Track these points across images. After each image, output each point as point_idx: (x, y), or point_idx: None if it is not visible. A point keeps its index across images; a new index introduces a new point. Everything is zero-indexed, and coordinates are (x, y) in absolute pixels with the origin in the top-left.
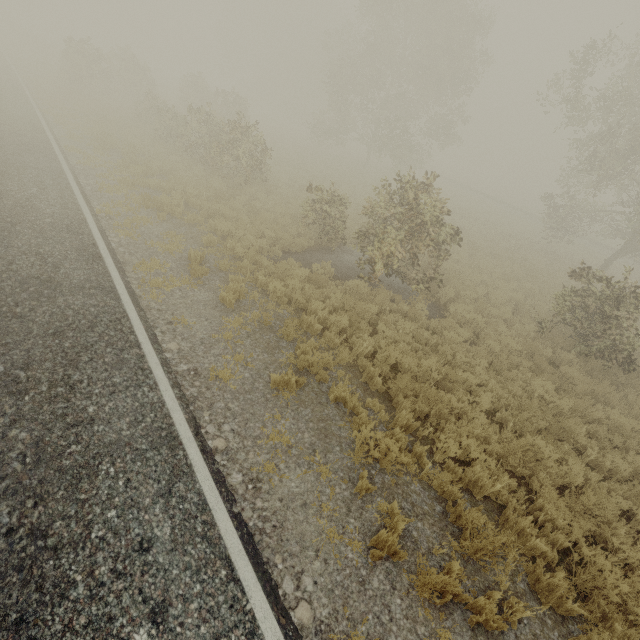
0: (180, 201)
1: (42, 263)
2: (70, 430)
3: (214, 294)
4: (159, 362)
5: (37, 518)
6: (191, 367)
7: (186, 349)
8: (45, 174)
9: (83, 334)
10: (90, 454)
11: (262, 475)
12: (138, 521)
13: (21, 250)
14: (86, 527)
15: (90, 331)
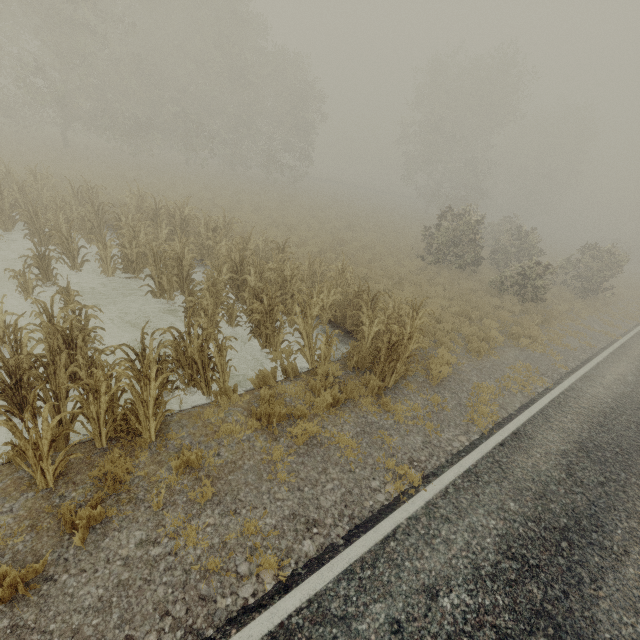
0: None
1: None
2: None
3: None
4: None
5: None
6: None
7: None
8: None
9: None
10: None
11: None
12: None
13: None
14: None
15: None
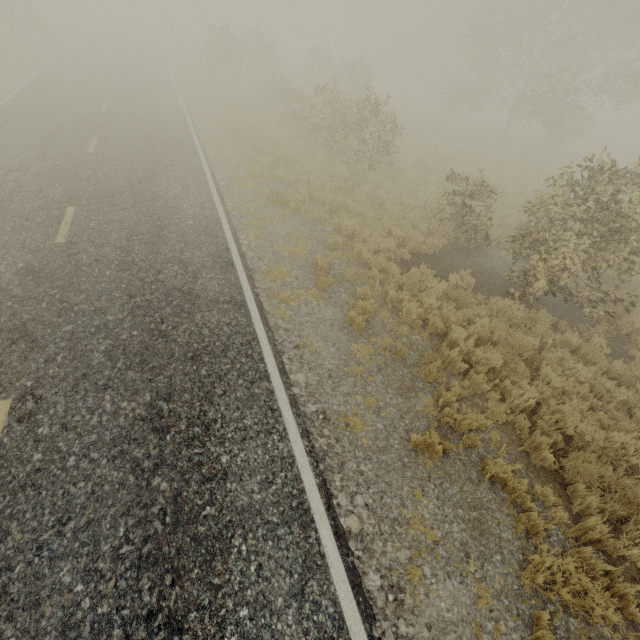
0: (305, 195)
1: (183, 272)
2: (205, 485)
3: (340, 311)
4: (288, 401)
5: (174, 602)
6: (319, 408)
7: (313, 383)
8: (187, 171)
9: (217, 360)
10: (223, 521)
11: (404, 581)
12: (270, 630)
13: (167, 257)
14: (219, 626)
15: (223, 356)
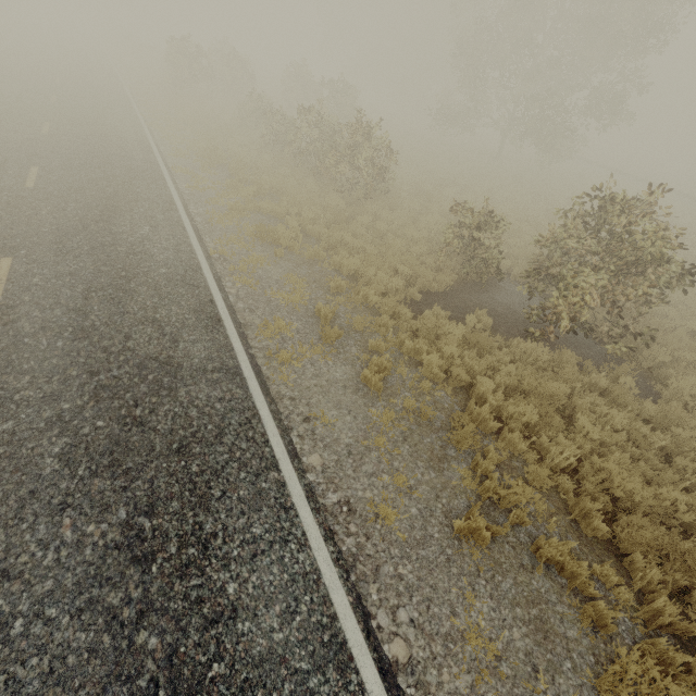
0: (297, 230)
1: (159, 335)
2: (208, 631)
3: (352, 368)
4: (303, 494)
5: None
6: (341, 498)
7: (331, 465)
8: (156, 206)
9: (211, 449)
10: (237, 682)
11: None
12: None
13: (137, 317)
14: None
15: (218, 443)
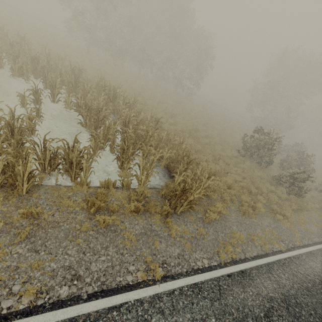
0: None
1: None
2: None
3: None
4: None
5: None
6: None
7: None
8: None
9: None
10: None
11: None
12: None
13: None
14: None
15: None
